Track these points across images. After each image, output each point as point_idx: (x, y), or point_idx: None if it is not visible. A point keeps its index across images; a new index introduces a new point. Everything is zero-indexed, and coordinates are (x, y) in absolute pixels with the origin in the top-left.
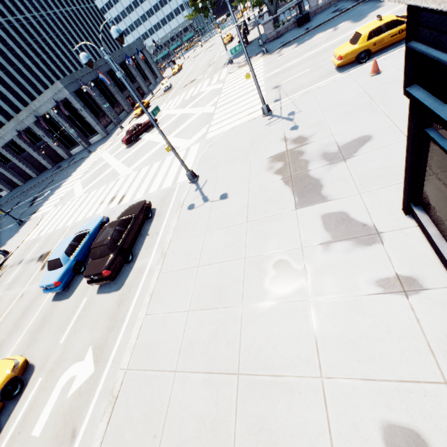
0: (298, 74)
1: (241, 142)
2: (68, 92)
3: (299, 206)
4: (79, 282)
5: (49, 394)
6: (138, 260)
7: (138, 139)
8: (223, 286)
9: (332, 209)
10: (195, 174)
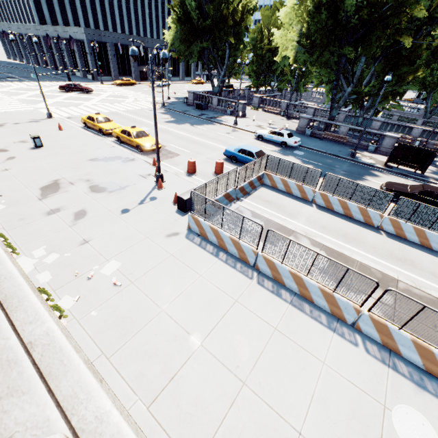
0: None
1: (18, 117)
2: (86, 38)
3: None
4: None
5: None
6: None
7: (71, 92)
8: None
9: None
10: None
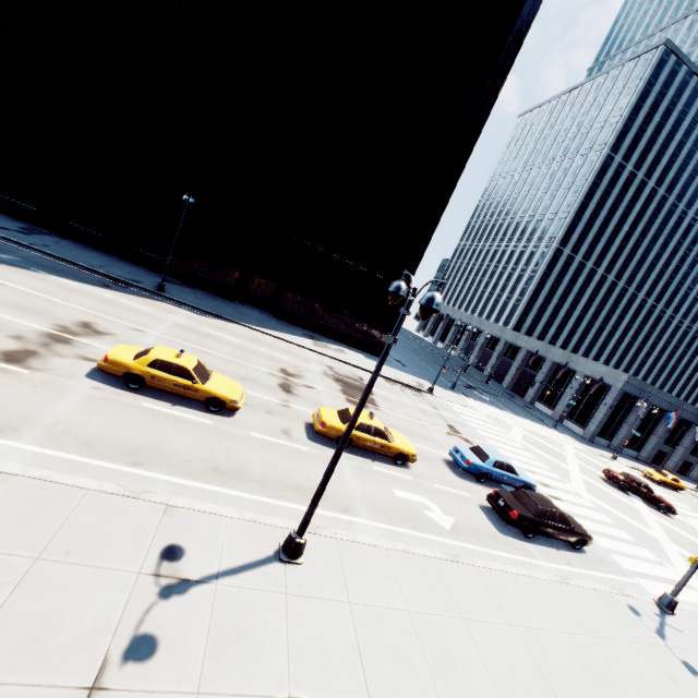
0: None
1: None
2: (621, 387)
3: None
4: (470, 481)
5: (411, 491)
6: (532, 545)
7: (624, 491)
8: (608, 680)
9: None
10: (674, 607)
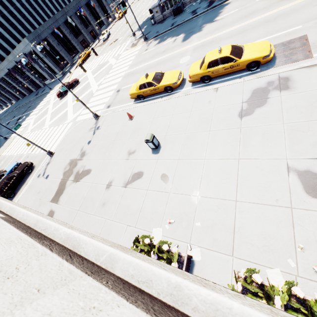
0: (130, 85)
1: (77, 137)
2: (33, 45)
3: (52, 200)
4: None
5: None
6: (15, 197)
7: (67, 93)
8: None
9: (54, 209)
10: (51, 153)
